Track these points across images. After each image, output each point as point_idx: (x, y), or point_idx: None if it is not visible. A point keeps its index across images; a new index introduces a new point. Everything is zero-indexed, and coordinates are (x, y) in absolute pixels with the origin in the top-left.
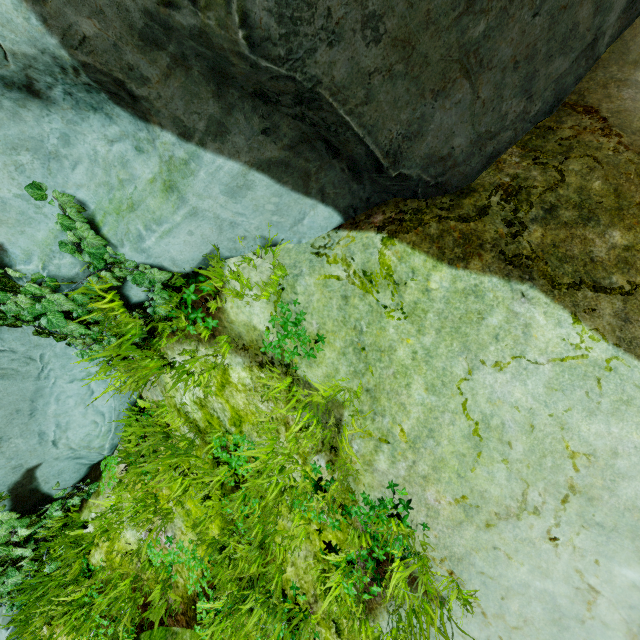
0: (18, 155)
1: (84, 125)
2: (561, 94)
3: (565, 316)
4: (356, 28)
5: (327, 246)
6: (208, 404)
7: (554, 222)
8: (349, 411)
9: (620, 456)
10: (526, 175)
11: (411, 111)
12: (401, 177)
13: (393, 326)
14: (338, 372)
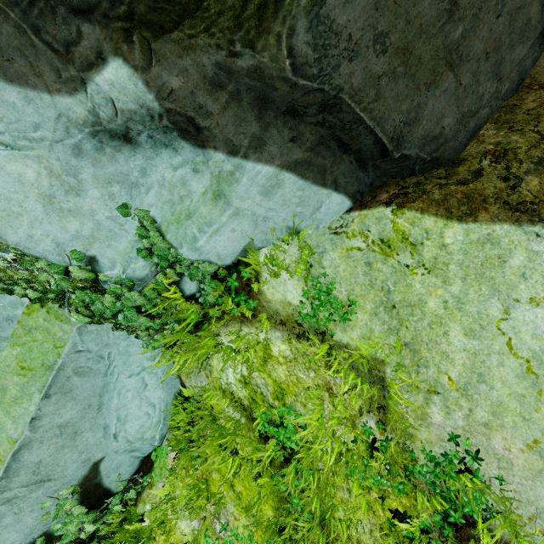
0: (111, 187)
1: (157, 159)
2: (523, 74)
3: None
4: (369, 45)
5: (343, 226)
6: (251, 381)
7: None
8: (391, 367)
9: None
10: (507, 140)
11: (409, 102)
12: (402, 157)
13: (418, 281)
14: (372, 332)
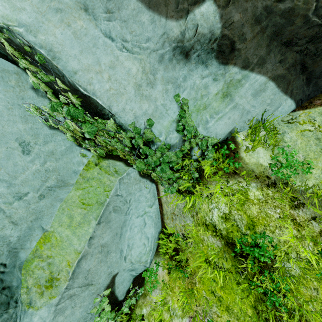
0: (168, 85)
1: (195, 71)
2: None
3: None
4: None
5: (293, 118)
6: (231, 217)
7: None
8: None
9: None
10: None
11: None
12: None
13: None
14: None
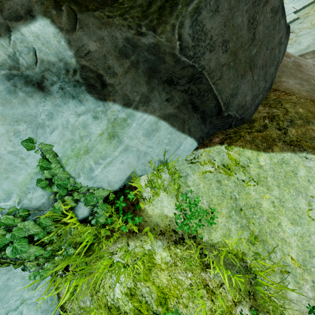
0: (18, 125)
1: (64, 107)
2: (272, 81)
3: None
4: (219, 45)
5: (195, 158)
6: (137, 291)
7: (296, 125)
8: (250, 257)
9: None
10: (272, 111)
11: (234, 84)
12: (228, 116)
13: (253, 190)
14: (230, 230)
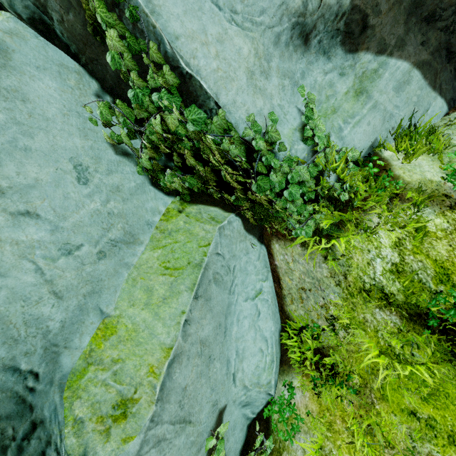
0: (284, 80)
1: (315, 65)
2: None
3: None
4: None
5: (452, 120)
6: (406, 268)
7: None
8: None
9: None
10: None
11: None
12: None
13: None
14: None
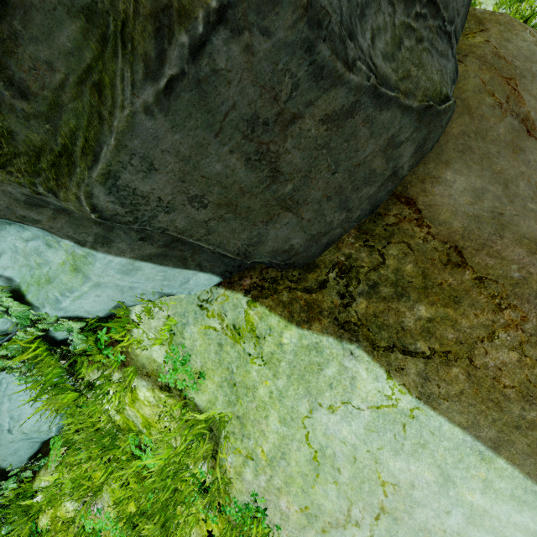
0: None
1: (3, 232)
2: (377, 202)
3: (381, 372)
4: (185, 203)
5: (208, 301)
6: (124, 411)
7: (376, 296)
8: (225, 431)
9: (416, 488)
10: (357, 256)
11: (249, 233)
12: (255, 263)
13: (255, 370)
14: (217, 399)
